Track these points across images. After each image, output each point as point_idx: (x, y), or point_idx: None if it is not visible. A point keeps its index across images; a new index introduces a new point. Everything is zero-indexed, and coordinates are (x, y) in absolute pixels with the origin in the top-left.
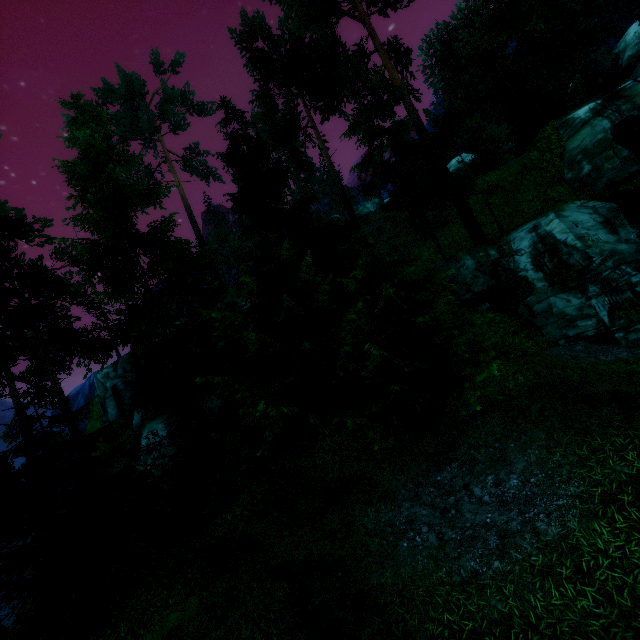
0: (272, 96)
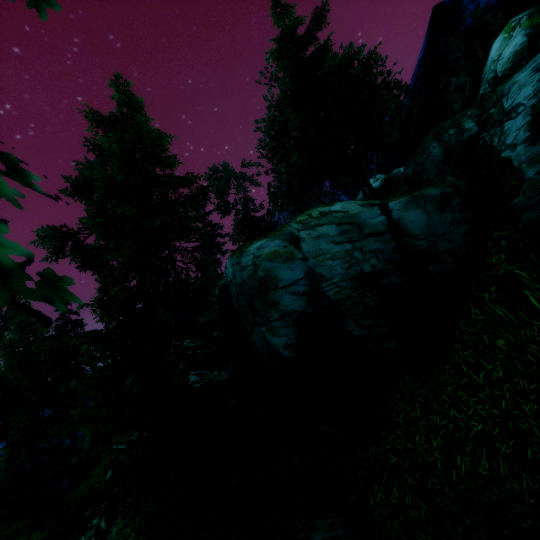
0: None
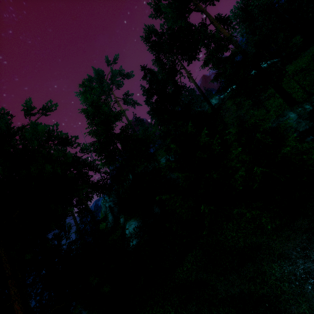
0: (162, 60)
